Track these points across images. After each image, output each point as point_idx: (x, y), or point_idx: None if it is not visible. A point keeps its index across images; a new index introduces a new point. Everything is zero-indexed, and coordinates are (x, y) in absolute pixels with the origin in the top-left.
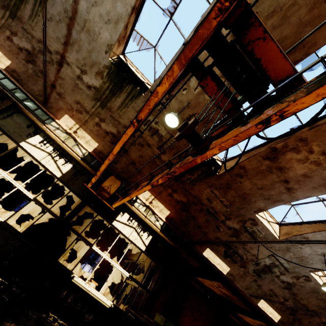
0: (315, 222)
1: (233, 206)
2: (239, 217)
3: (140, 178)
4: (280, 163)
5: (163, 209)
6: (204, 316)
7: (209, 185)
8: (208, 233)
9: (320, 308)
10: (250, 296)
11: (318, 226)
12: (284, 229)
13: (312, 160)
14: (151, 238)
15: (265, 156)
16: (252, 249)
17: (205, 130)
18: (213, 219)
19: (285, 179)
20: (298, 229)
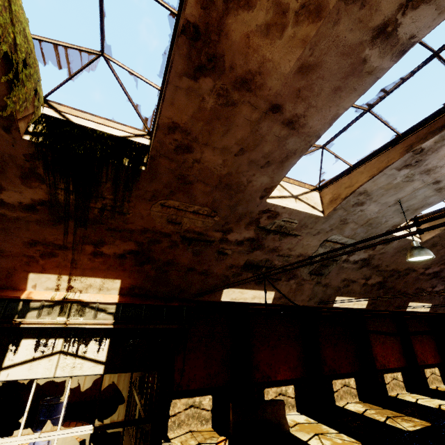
0: (370, 158)
1: (219, 209)
2: (242, 219)
3: (7, 262)
4: (233, 67)
5: (104, 283)
6: (284, 336)
7: (149, 198)
8: (211, 268)
9: (413, 263)
10: (320, 304)
11: (377, 163)
12: (327, 195)
13: (296, 7)
14: (109, 343)
15: (190, 69)
16: (293, 250)
17: (1, 78)
18: (205, 245)
19: (270, 103)
20: (348, 185)
